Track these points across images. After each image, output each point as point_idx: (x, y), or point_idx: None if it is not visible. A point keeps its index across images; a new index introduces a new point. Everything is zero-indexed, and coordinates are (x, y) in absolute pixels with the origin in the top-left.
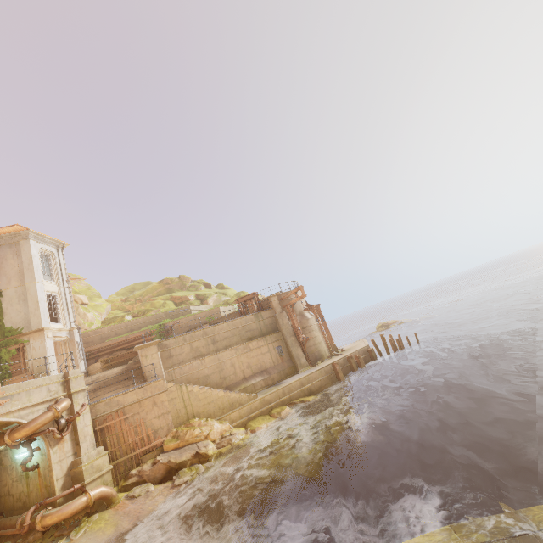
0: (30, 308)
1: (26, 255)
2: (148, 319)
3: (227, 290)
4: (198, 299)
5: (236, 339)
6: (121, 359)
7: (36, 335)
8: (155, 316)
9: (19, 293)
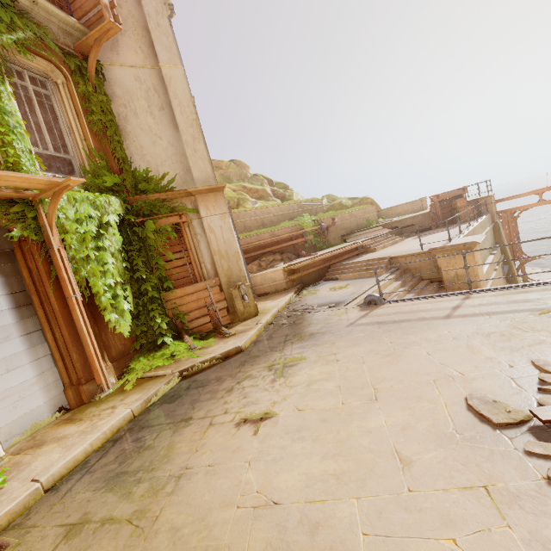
0: (181, 131)
1: None
2: (279, 210)
3: (296, 192)
4: (276, 197)
5: (485, 250)
6: (314, 267)
7: (210, 200)
8: (287, 206)
9: (145, 87)
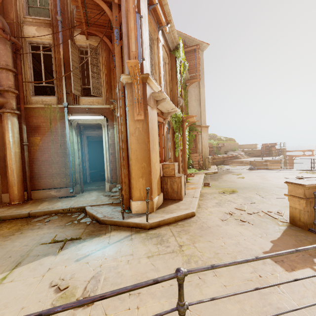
0: (201, 108)
1: (201, 65)
2: None
3: None
4: None
5: None
6: (220, 159)
7: (204, 129)
8: None
9: (195, 93)
